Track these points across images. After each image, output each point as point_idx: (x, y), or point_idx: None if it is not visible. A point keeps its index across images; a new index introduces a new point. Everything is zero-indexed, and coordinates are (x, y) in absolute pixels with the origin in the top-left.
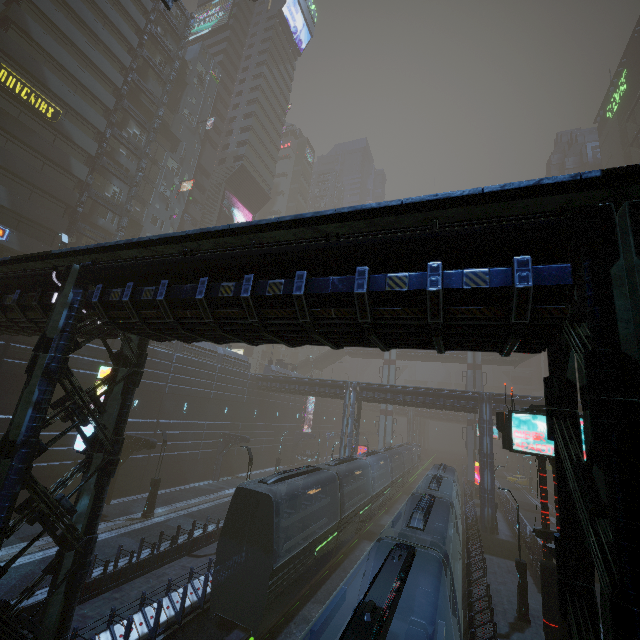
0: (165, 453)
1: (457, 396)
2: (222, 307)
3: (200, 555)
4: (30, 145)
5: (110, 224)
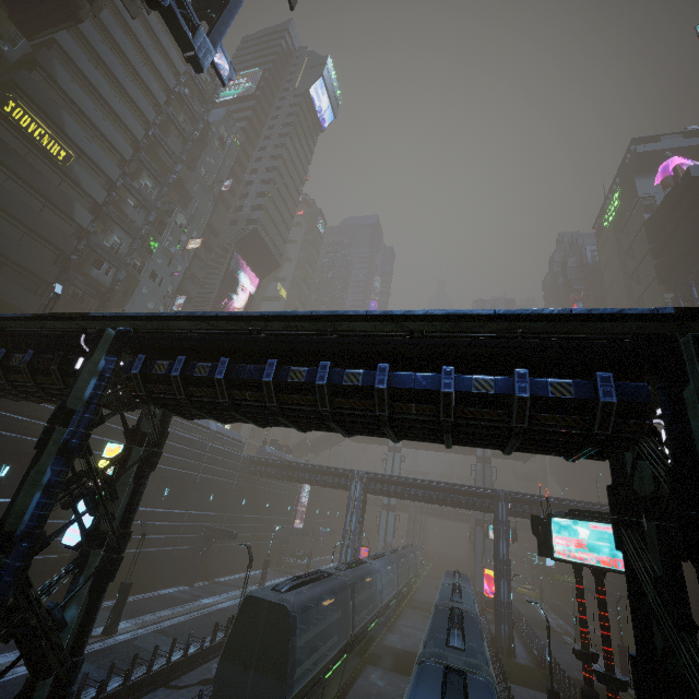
0: (135, 549)
1: (472, 493)
2: (288, 392)
3: (180, 686)
4: (33, 185)
5: (104, 275)
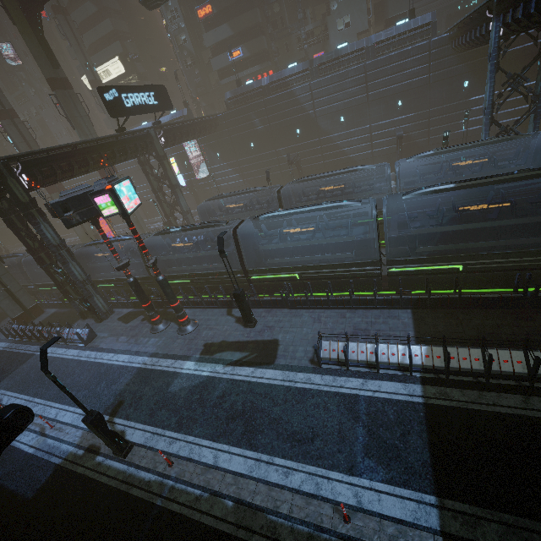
0: (336, 159)
1: None
2: None
3: None
4: None
5: None
